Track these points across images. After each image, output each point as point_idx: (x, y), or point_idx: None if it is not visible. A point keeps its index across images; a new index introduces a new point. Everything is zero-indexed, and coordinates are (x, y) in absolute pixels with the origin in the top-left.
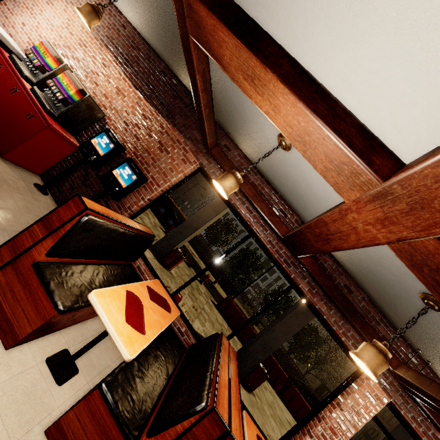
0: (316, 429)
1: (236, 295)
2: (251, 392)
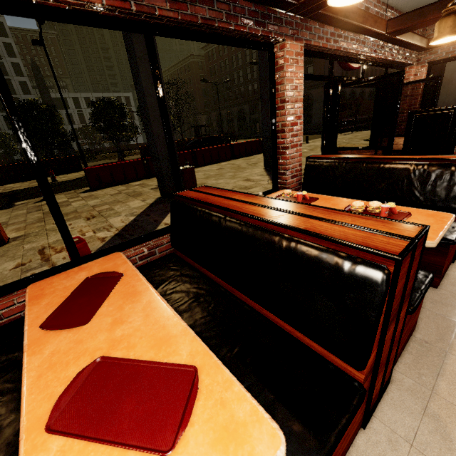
0: (287, 139)
1: (85, 160)
2: None
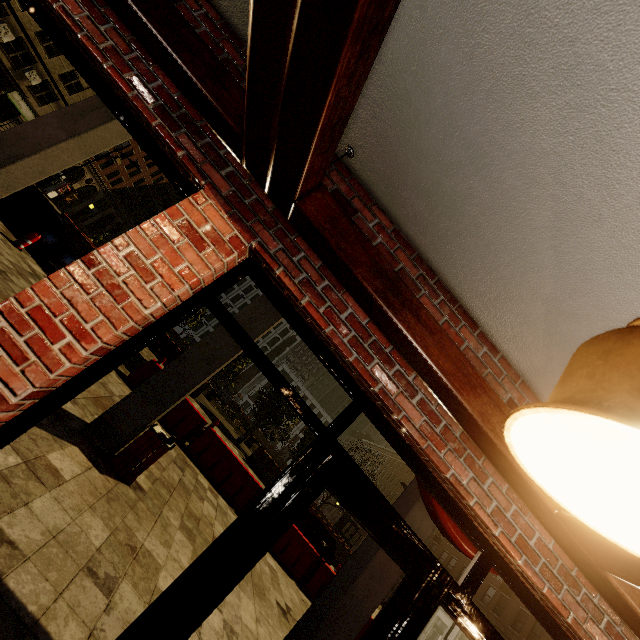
0: None
1: None
2: (129, 482)
